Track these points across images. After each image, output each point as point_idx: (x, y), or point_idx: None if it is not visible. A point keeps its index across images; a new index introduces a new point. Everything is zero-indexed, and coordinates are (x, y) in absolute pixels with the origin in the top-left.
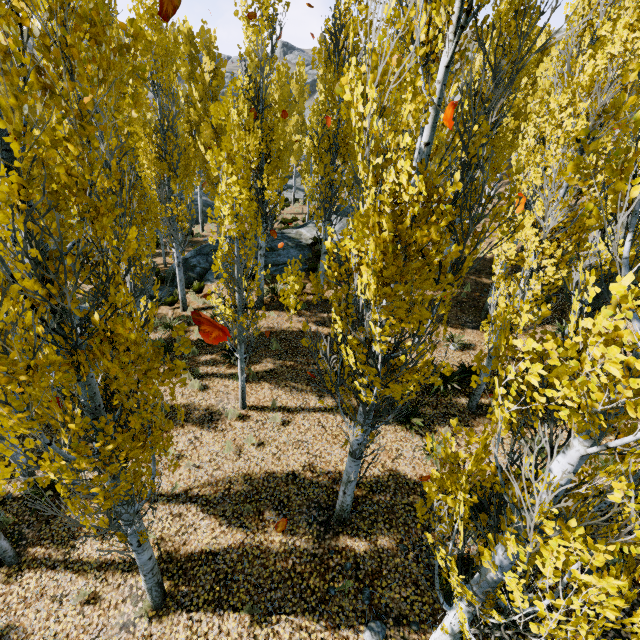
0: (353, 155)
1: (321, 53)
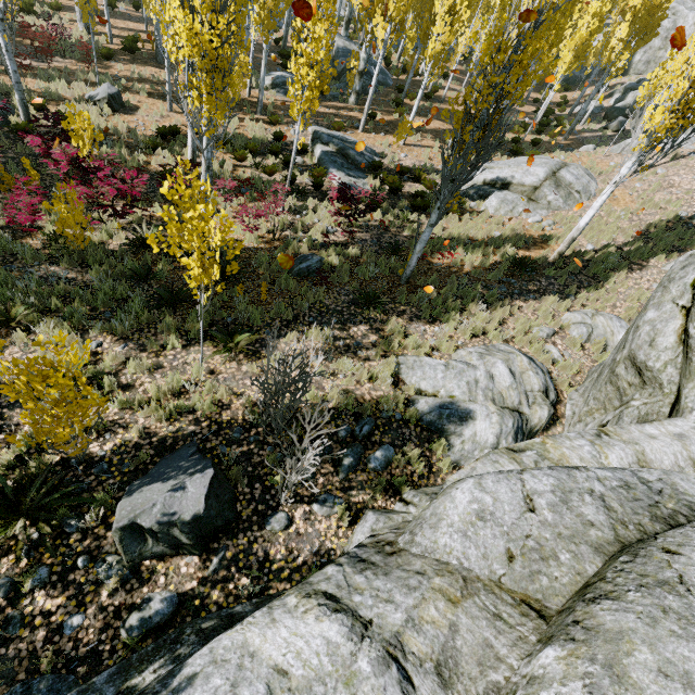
0: None
1: None
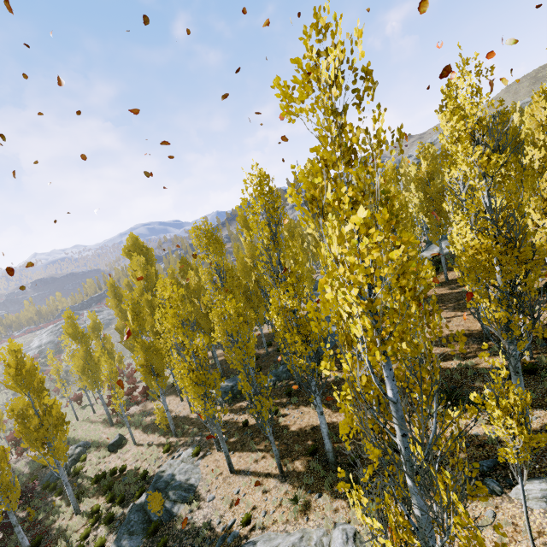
0: (444, 211)
1: (418, 182)
